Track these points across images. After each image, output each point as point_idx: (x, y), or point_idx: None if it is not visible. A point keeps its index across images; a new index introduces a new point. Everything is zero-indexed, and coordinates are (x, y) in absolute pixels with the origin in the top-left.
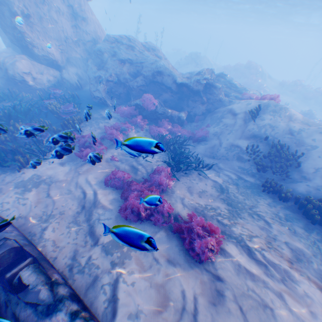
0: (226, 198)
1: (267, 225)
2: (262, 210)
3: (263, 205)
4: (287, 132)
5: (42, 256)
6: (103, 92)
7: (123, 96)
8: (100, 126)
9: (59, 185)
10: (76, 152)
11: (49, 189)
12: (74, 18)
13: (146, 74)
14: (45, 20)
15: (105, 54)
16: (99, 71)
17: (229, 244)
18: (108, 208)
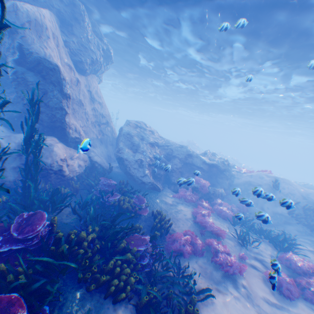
0: None
1: None
2: None
3: None
4: (301, 196)
5: None
6: (149, 175)
7: (162, 177)
8: (181, 217)
9: None
10: (203, 262)
11: None
12: (91, 101)
13: (179, 156)
14: (74, 101)
15: (135, 137)
16: (135, 153)
17: None
18: None
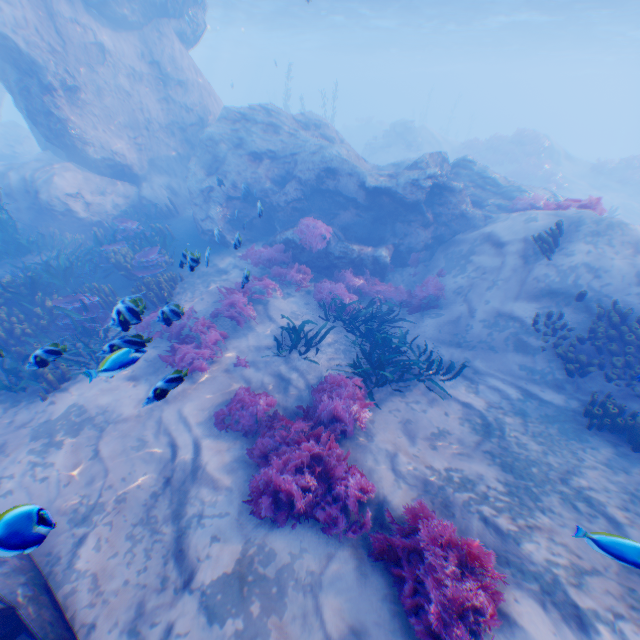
0: (498, 451)
1: (617, 533)
2: (596, 483)
3: (596, 469)
4: (633, 279)
5: (57, 632)
6: (220, 220)
7: (258, 224)
8: (213, 290)
9: (122, 430)
10: (162, 349)
11: (100, 440)
12: (162, 85)
13: (303, 177)
14: (107, 94)
15: (222, 145)
16: (211, 178)
17: (522, 598)
18: (222, 484)
